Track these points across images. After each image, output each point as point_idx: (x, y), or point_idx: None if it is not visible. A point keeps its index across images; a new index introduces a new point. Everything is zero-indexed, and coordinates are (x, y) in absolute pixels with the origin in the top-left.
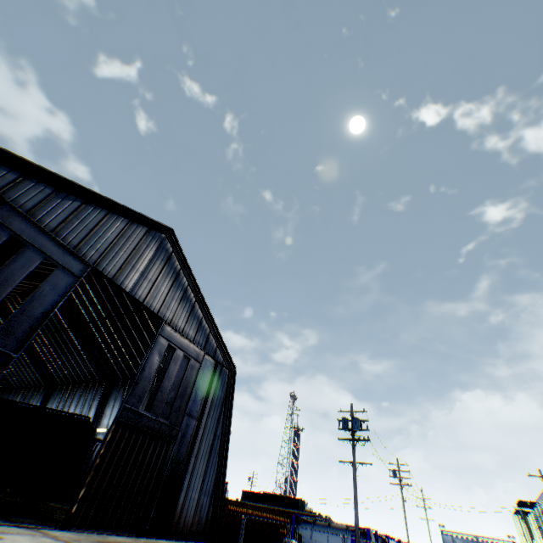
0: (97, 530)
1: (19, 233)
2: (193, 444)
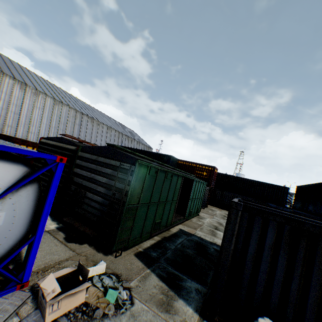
0: None
1: None
2: None
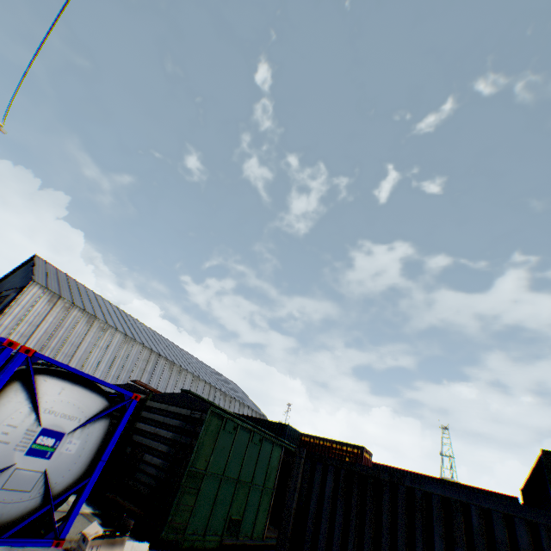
0: None
1: None
2: None
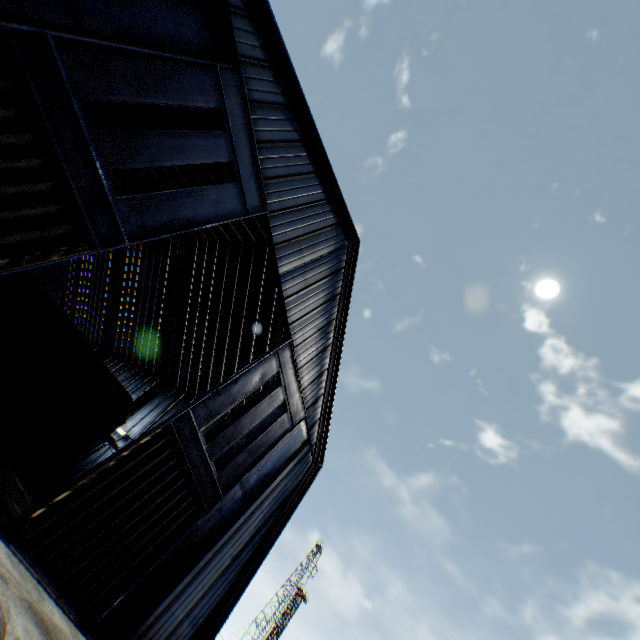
0: (39, 573)
1: (227, 112)
2: (223, 532)
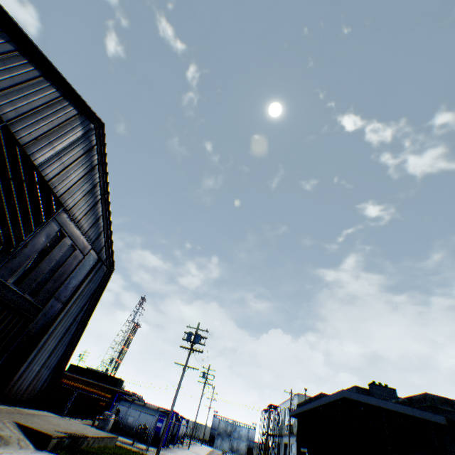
0: None
1: None
2: (52, 324)
